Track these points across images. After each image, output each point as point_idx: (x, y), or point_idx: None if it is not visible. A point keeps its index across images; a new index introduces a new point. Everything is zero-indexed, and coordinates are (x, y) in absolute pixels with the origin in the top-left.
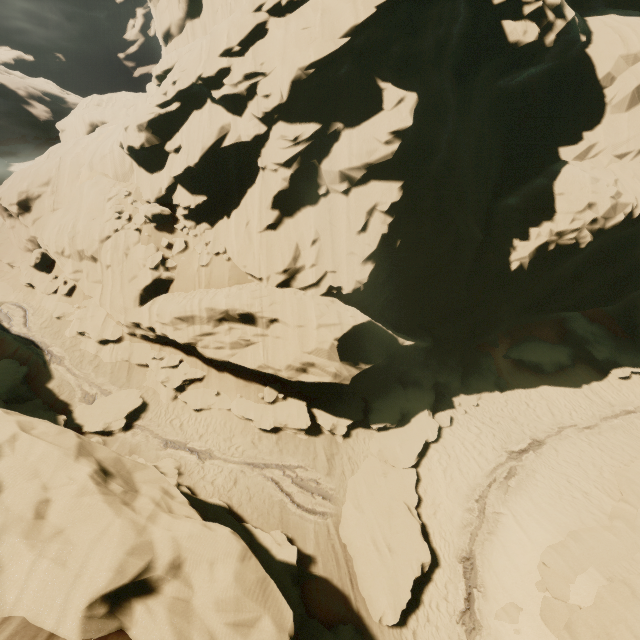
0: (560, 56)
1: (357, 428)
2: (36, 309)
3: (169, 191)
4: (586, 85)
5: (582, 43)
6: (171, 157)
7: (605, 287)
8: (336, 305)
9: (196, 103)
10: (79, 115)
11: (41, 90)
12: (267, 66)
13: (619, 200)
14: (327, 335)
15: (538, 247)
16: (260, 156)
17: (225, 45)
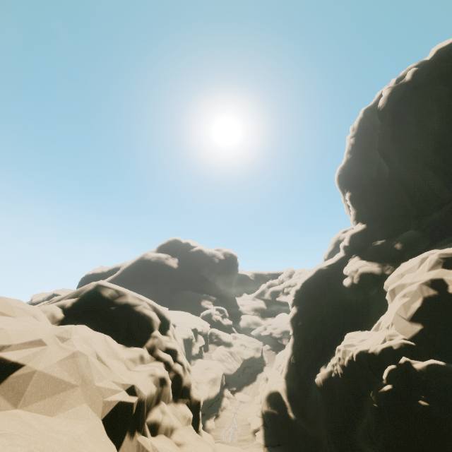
0: (374, 282)
1: (263, 447)
2: None
3: None
4: (382, 292)
5: (390, 273)
6: None
7: (371, 425)
8: (280, 382)
9: None
10: None
11: None
12: None
13: (347, 348)
14: (267, 387)
15: (328, 372)
16: None
17: None
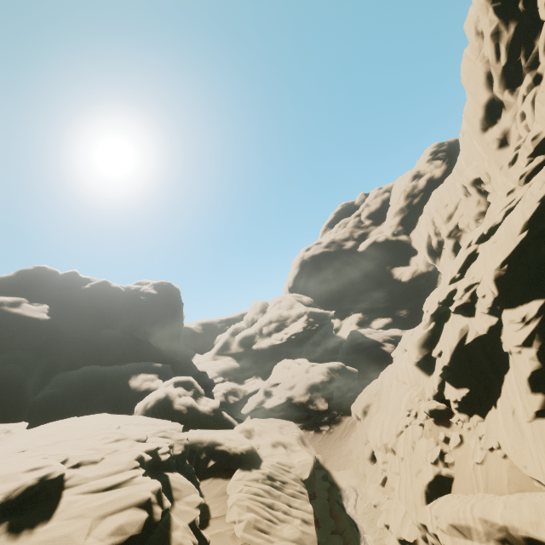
0: None
1: None
2: (363, 494)
3: (441, 388)
4: None
5: None
6: (436, 361)
7: None
8: None
9: (444, 318)
10: (399, 345)
11: (389, 335)
12: (476, 277)
13: None
14: None
15: None
16: (501, 342)
17: (449, 277)
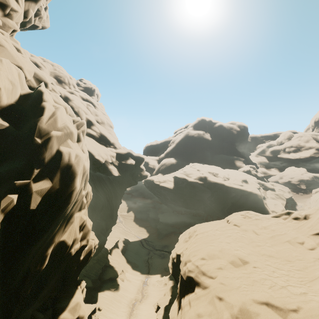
0: None
1: None
2: (303, 207)
3: None
4: None
5: None
6: None
7: None
8: None
9: None
10: None
11: None
12: None
13: None
14: None
15: None
16: None
17: None
